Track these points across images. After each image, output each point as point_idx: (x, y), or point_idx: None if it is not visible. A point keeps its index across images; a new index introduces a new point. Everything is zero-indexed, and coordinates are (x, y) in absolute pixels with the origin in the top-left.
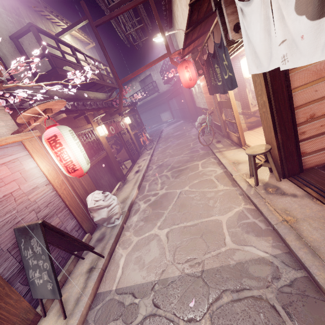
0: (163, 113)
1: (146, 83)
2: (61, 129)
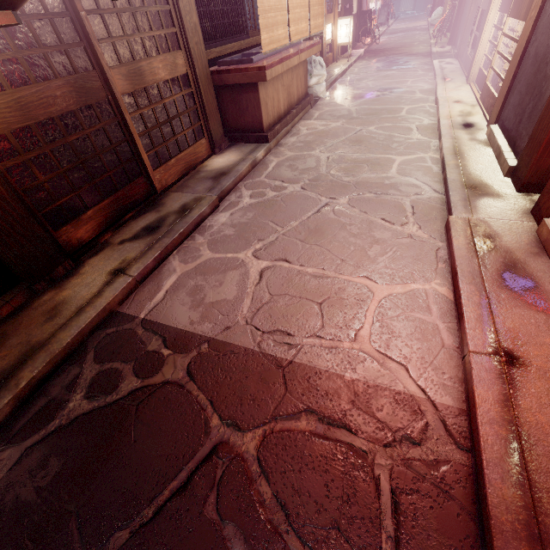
0: None
1: None
2: None
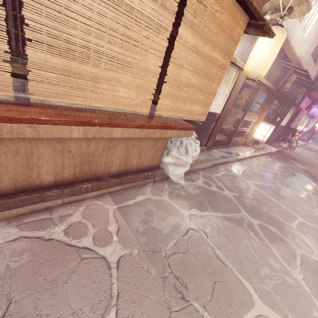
0: None
1: None
2: None
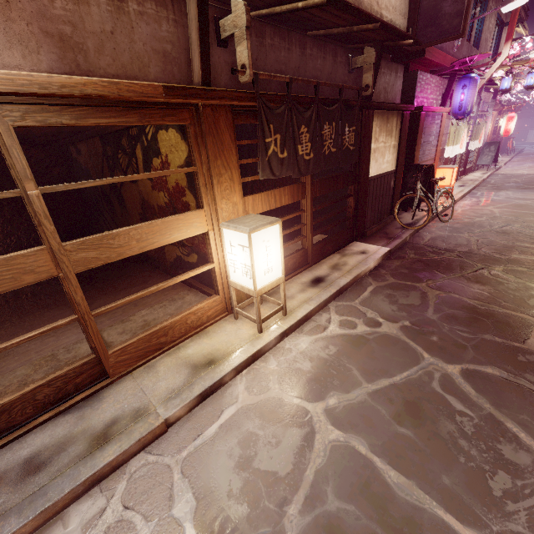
0: None
1: None
2: (516, 115)
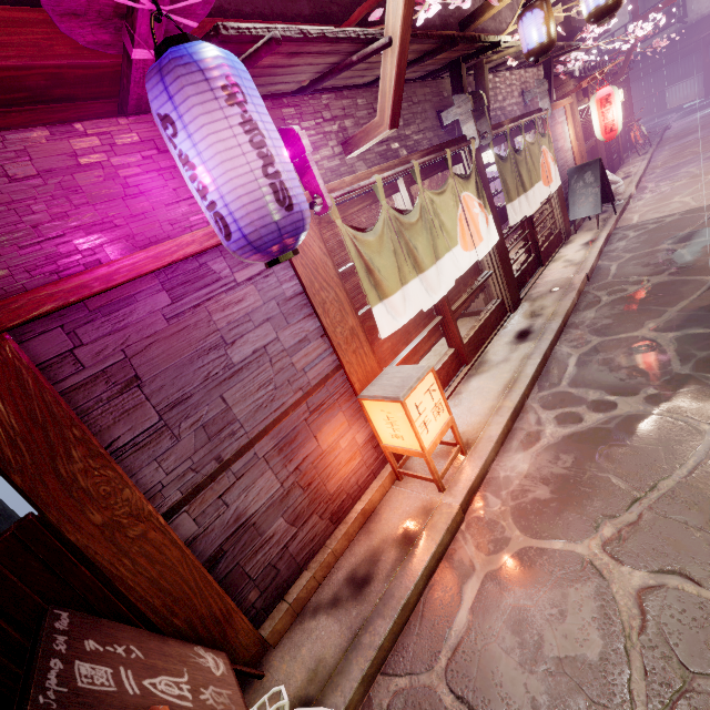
0: (676, 85)
1: (649, 0)
2: (614, 88)
